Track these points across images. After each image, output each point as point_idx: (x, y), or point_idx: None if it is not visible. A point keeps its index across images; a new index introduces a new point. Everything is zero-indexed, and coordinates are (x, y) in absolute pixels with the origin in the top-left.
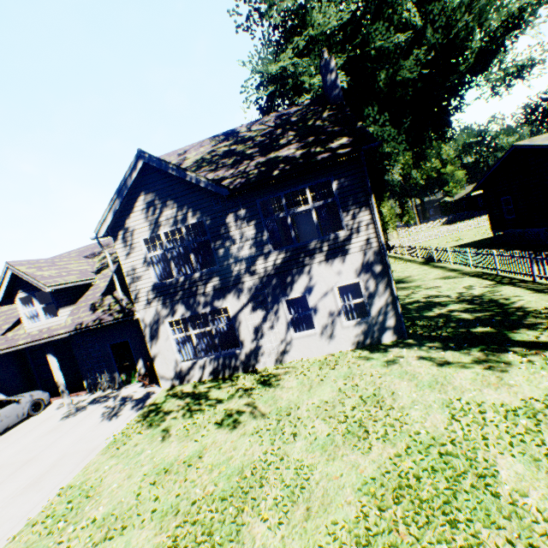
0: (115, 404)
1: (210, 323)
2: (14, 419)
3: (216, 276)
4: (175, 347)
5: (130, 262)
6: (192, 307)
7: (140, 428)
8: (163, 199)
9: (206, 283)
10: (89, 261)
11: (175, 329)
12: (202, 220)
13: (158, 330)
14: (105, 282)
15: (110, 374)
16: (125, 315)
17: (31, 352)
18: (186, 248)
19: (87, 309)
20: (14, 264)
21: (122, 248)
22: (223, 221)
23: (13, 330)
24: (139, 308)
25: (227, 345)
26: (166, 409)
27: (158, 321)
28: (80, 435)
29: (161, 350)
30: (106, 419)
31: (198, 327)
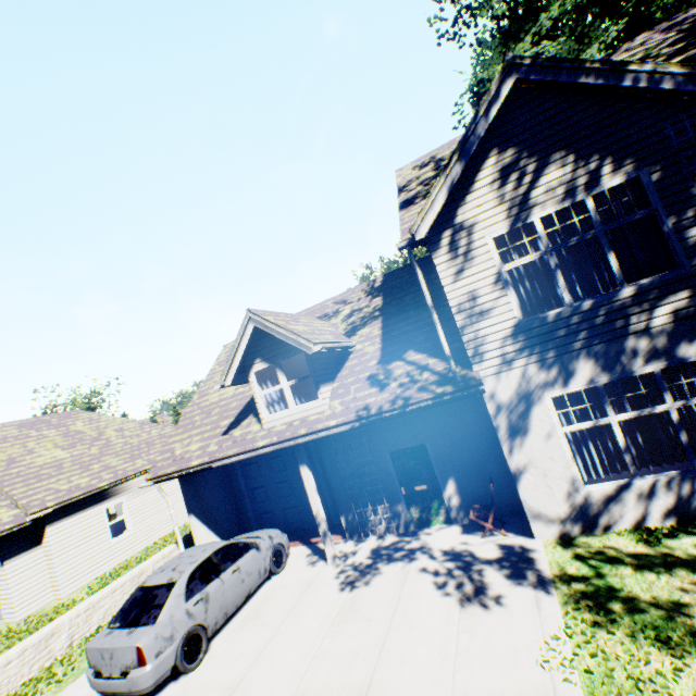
0: (445, 567)
1: (663, 395)
2: (255, 578)
3: (678, 289)
4: (566, 451)
5: (463, 286)
6: (612, 364)
7: (639, 649)
8: (540, 154)
9: (651, 308)
10: (326, 323)
11: (558, 414)
12: (620, 184)
13: (527, 415)
14: (374, 345)
15: (389, 506)
16: (459, 387)
17: (242, 467)
18: (582, 246)
19: (363, 386)
20: (256, 312)
21: (446, 263)
22: (695, 166)
23: (238, 426)
24: (481, 374)
25: (695, 448)
26: (648, 597)
27: (527, 397)
28: (440, 638)
29: (533, 458)
30: (468, 602)
31: (614, 409)
